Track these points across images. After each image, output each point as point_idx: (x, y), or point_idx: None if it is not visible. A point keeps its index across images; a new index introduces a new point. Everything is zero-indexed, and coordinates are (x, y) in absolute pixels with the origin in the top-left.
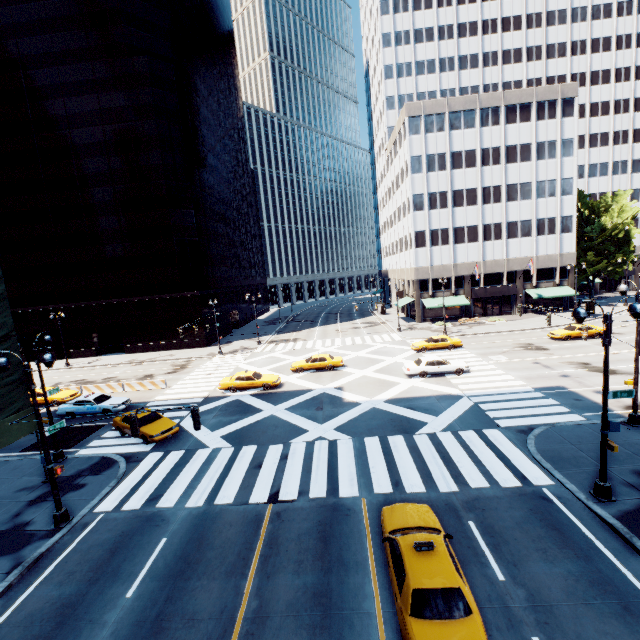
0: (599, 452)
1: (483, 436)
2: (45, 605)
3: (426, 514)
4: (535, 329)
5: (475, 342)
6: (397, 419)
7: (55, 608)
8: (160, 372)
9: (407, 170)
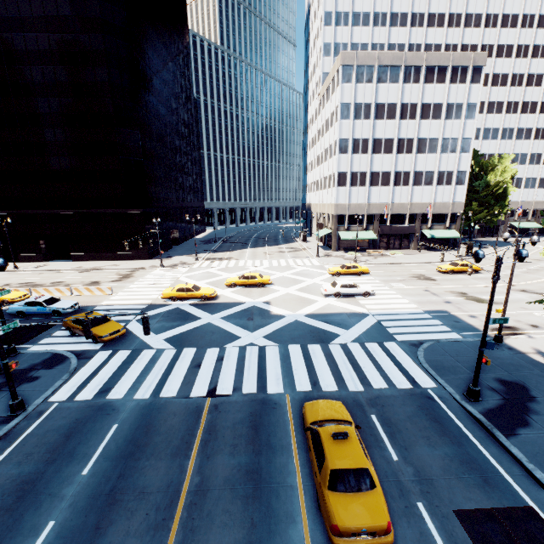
0: (471, 363)
1: (384, 347)
2: (5, 482)
3: (340, 409)
4: (426, 263)
5: (379, 270)
6: (315, 331)
7: (15, 484)
8: (106, 280)
9: (337, 115)
